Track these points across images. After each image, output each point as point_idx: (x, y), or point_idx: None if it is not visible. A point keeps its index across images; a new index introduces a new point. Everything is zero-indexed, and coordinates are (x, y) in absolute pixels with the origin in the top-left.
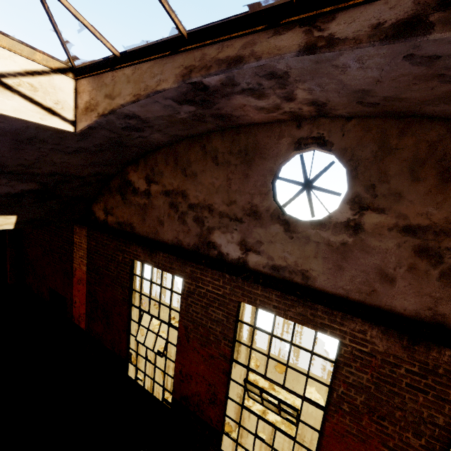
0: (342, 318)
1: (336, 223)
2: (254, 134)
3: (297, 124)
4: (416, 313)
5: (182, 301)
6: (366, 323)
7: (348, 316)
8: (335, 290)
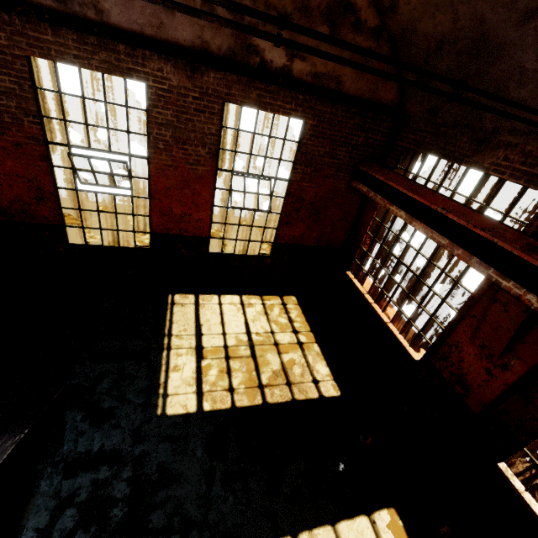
0: (143, 59)
1: None
2: None
3: None
4: (192, 44)
5: None
6: (162, 60)
7: (147, 55)
8: (131, 26)
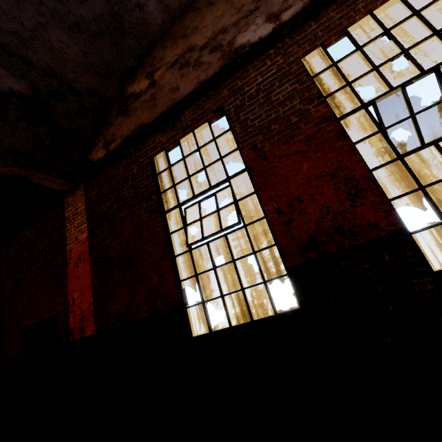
0: None
1: None
2: None
3: None
4: None
5: (234, 126)
6: None
7: None
8: None
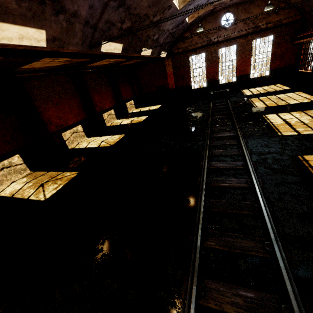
0: (236, 40)
1: (233, 25)
2: (216, 14)
3: (224, 9)
4: (245, 33)
5: (205, 58)
6: (239, 39)
7: (237, 39)
8: (234, 36)
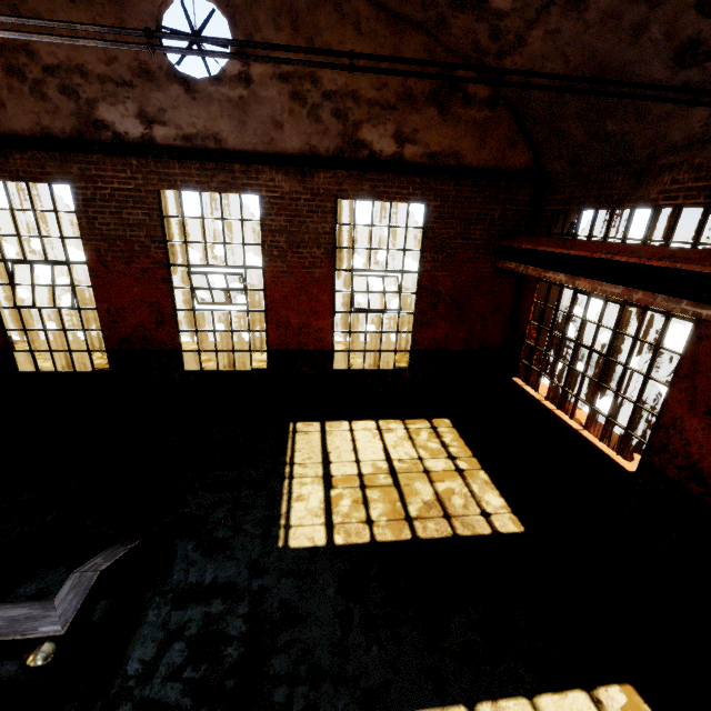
0: (257, 173)
1: (231, 77)
2: None
3: None
4: (301, 151)
5: (80, 216)
6: (274, 171)
7: (260, 169)
8: (245, 147)
